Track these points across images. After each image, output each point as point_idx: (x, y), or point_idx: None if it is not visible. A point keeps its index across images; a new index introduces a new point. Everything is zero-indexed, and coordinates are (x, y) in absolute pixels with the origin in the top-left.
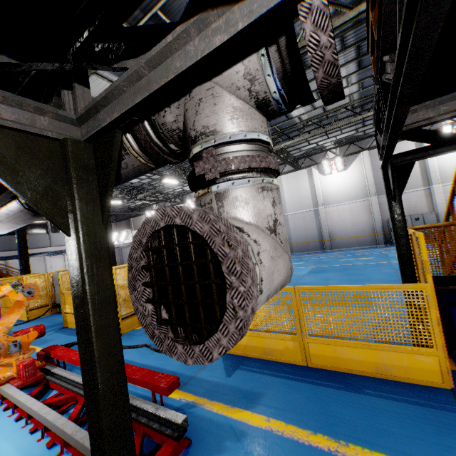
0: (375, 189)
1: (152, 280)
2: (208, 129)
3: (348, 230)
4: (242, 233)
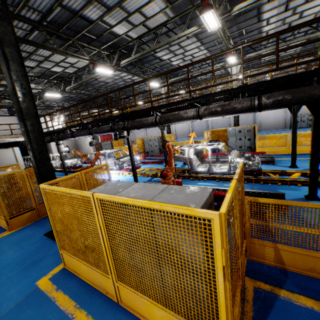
0: None
1: None
2: None
3: (270, 121)
4: None
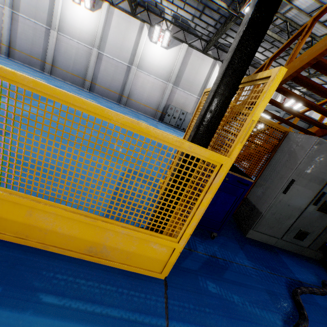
0: (175, 79)
1: None
2: None
3: (143, 98)
4: None
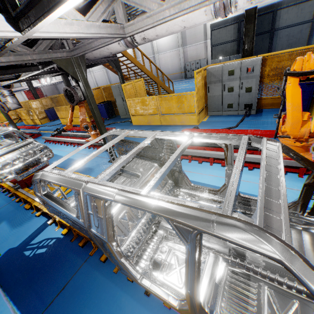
0: (181, 42)
1: (3, 107)
2: (2, 92)
3: (169, 70)
4: (7, 103)
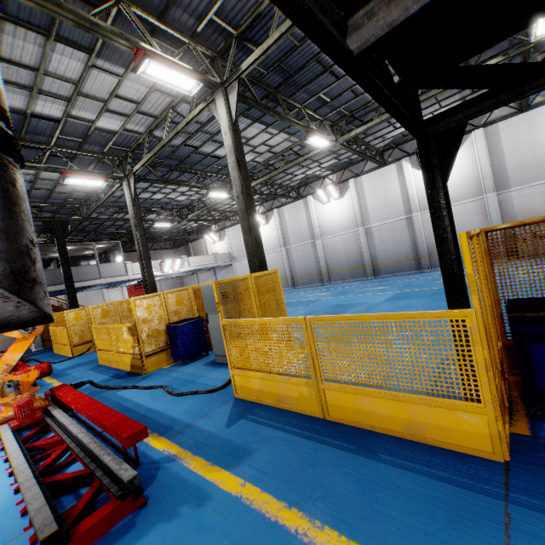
0: (493, 183)
1: None
2: None
3: None
4: None
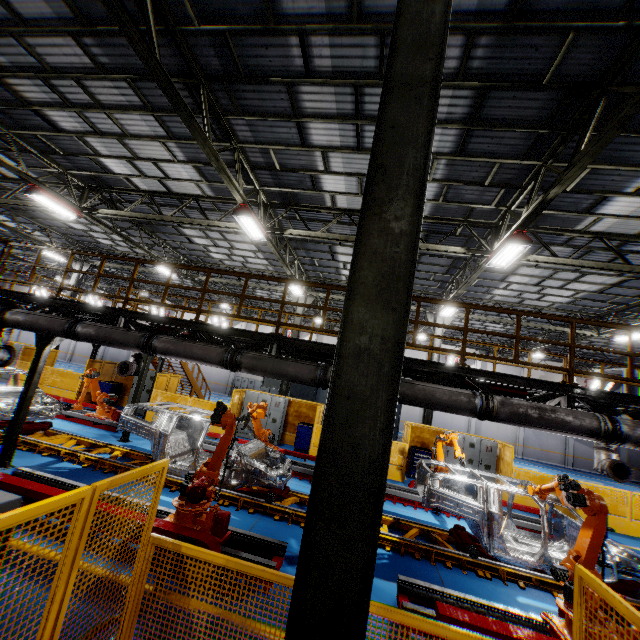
0: None
1: None
2: None
3: (212, 376)
4: None
